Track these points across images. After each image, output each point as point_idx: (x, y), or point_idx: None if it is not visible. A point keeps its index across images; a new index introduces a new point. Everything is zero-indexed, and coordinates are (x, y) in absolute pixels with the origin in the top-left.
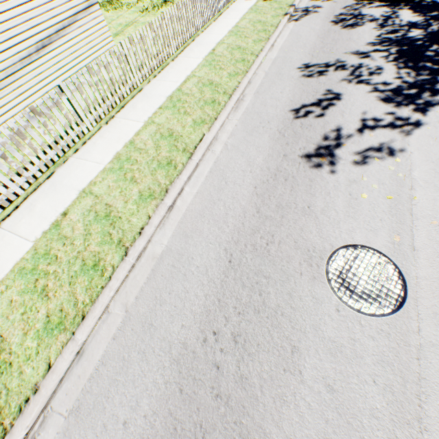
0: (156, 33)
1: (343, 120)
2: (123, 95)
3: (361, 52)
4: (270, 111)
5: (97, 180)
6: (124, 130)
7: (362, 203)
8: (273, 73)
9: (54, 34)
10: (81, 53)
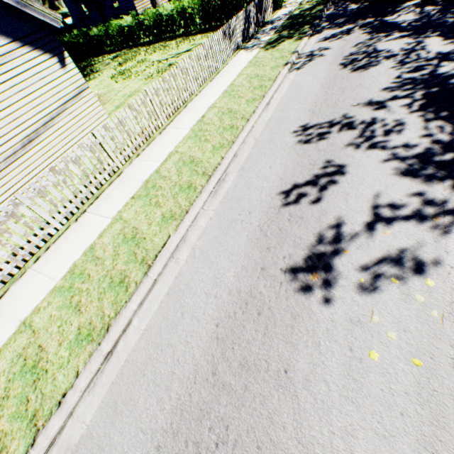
0: (138, 112)
1: (346, 207)
2: (100, 182)
3: (374, 101)
4: (254, 196)
5: (42, 305)
6: (90, 230)
7: (370, 370)
8: (264, 140)
9: (42, 127)
10: (73, 137)
